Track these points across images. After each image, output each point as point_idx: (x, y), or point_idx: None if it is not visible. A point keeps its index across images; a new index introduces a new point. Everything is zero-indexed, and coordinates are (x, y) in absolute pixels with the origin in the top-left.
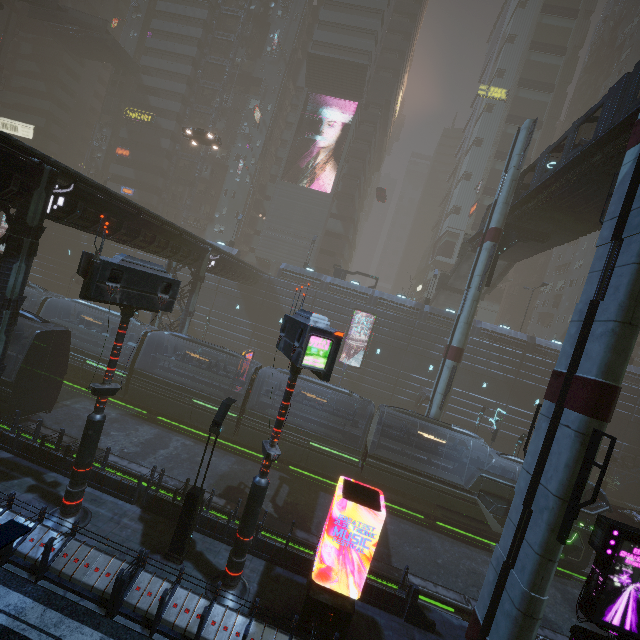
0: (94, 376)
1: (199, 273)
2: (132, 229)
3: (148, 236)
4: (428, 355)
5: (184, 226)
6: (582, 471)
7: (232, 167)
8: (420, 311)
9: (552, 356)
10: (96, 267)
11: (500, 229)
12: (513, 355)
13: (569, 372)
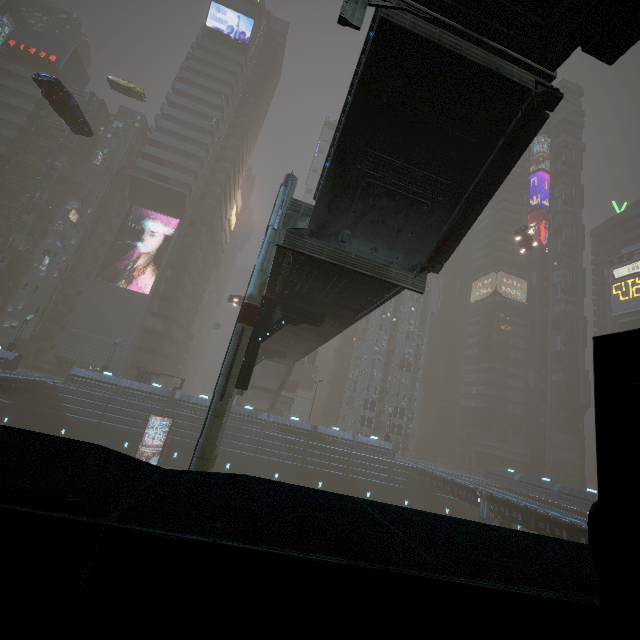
0: None
1: None
2: None
3: None
4: (225, 453)
5: None
6: None
7: (38, 261)
8: None
9: (330, 441)
10: None
11: None
12: (299, 444)
13: None
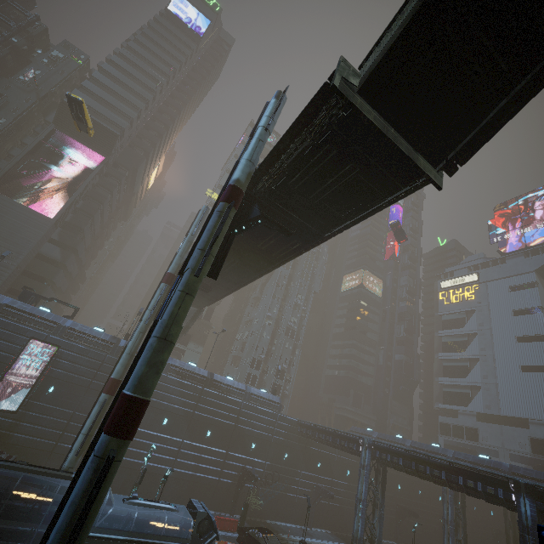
0: None
1: None
2: None
3: None
4: None
5: None
6: (83, 507)
7: None
8: (114, 345)
9: (224, 389)
10: None
11: (174, 275)
12: (194, 389)
13: (120, 388)
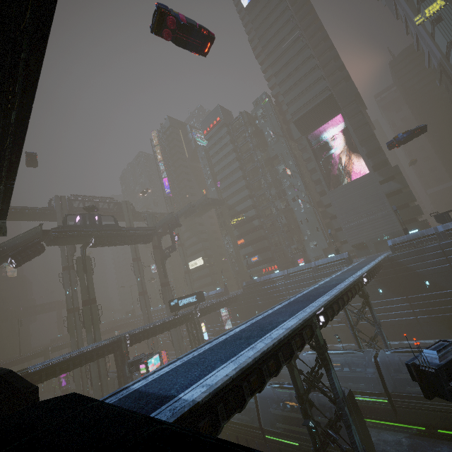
0: (362, 407)
1: (364, 293)
2: (340, 302)
3: (345, 298)
4: None
5: (293, 257)
6: None
7: (294, 207)
8: None
9: None
10: (430, 374)
11: None
12: None
13: None
